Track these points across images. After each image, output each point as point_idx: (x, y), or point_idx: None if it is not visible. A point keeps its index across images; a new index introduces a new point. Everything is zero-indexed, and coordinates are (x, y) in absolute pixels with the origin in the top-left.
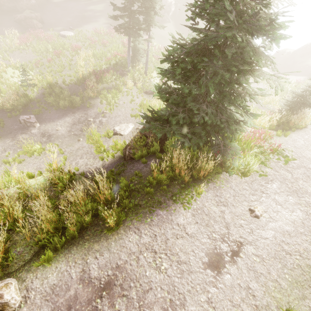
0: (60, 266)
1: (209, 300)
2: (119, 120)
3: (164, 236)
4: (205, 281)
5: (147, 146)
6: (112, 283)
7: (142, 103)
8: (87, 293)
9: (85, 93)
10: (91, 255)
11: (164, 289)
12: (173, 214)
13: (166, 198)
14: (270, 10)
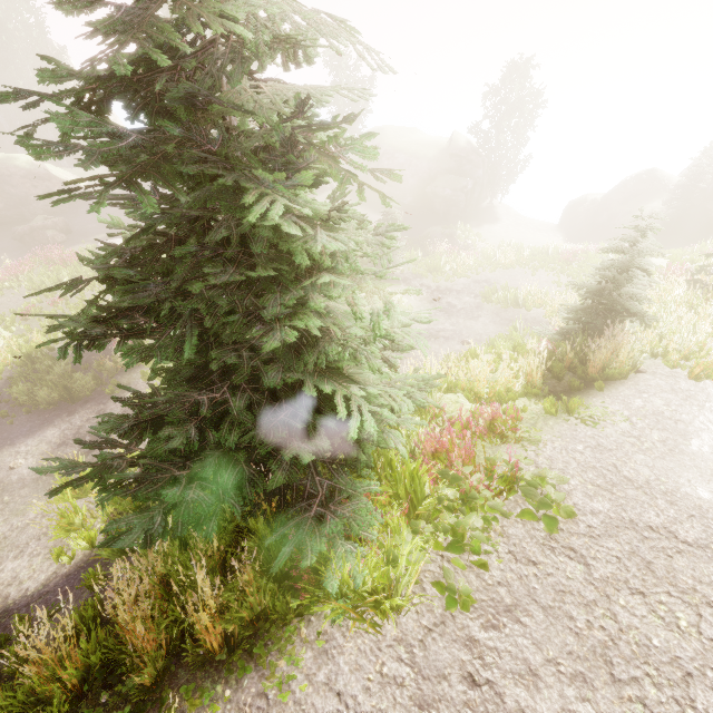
0: None
1: None
2: None
3: None
4: None
5: None
6: None
7: None
8: None
9: (108, 362)
10: None
11: None
12: None
13: None
14: (527, 136)
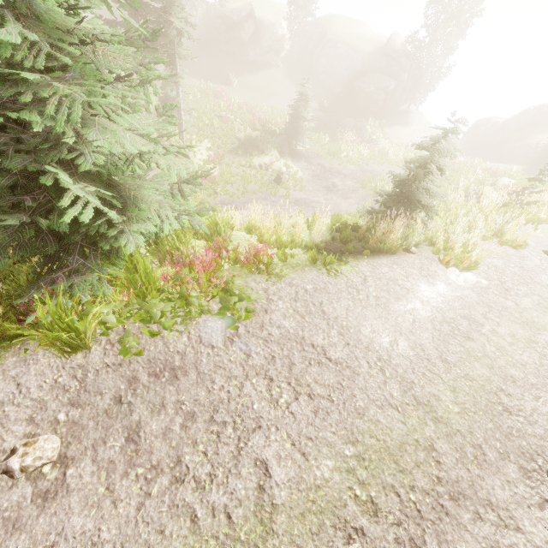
0: None
1: None
2: None
3: None
4: None
5: None
6: None
7: None
8: None
9: None
10: None
11: None
12: None
13: None
14: (456, 48)
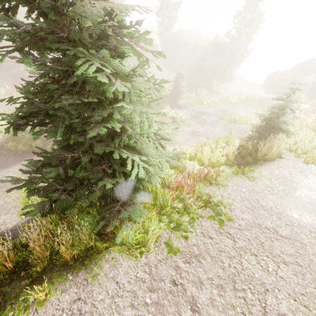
0: None
1: None
2: None
3: None
4: None
5: None
6: None
7: None
8: None
9: None
10: None
11: None
12: None
13: None
14: (253, 38)
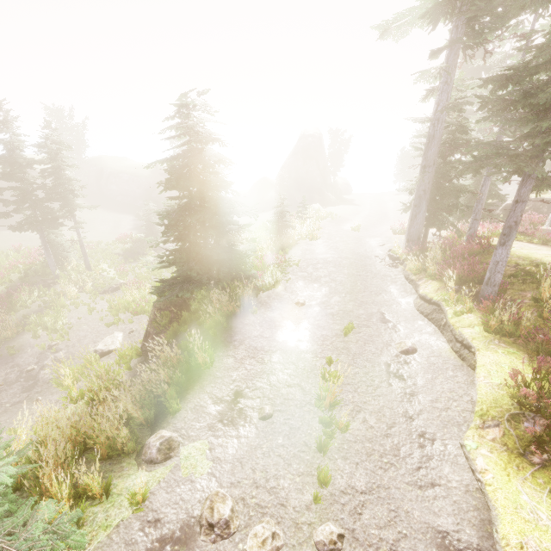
0: (188, 408)
1: (306, 353)
2: (90, 341)
3: (252, 347)
4: (297, 348)
5: (173, 323)
6: (239, 391)
7: (112, 305)
8: (226, 407)
9: None
10: (207, 388)
11: (276, 368)
12: (247, 333)
13: (232, 329)
14: None
